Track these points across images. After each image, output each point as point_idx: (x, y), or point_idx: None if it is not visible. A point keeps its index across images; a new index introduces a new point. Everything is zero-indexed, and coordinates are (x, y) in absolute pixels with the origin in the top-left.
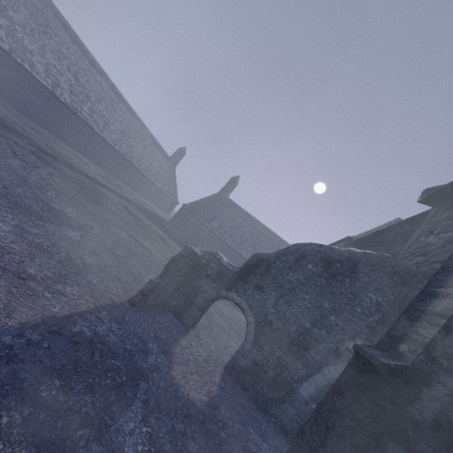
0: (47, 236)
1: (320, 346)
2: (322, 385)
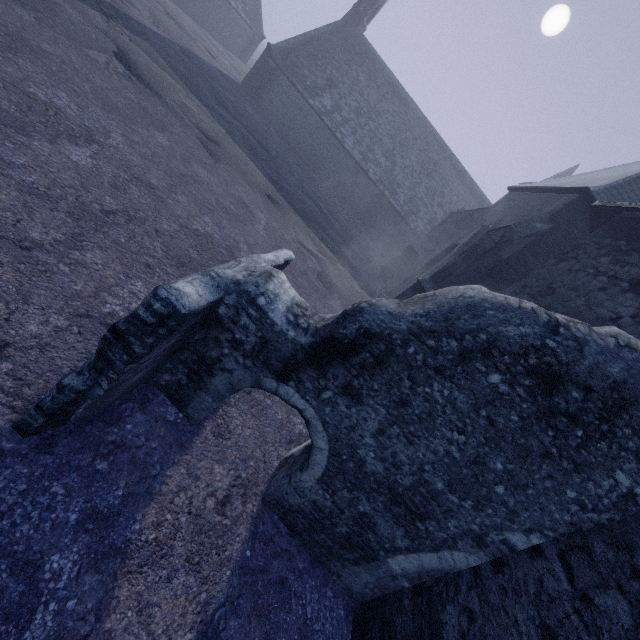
0: None
1: (452, 522)
2: (431, 567)
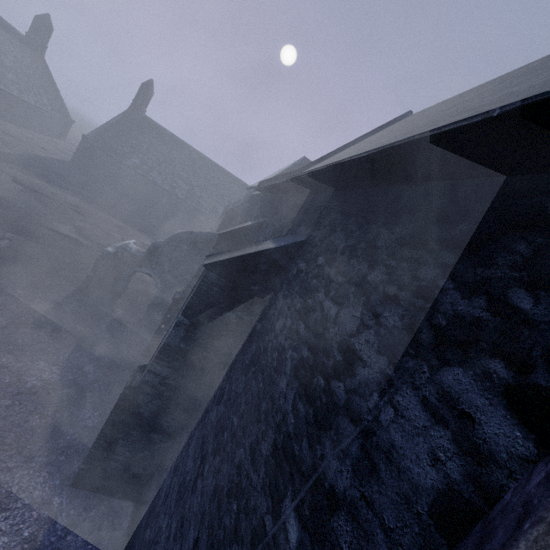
0: (4, 266)
1: None
2: None
